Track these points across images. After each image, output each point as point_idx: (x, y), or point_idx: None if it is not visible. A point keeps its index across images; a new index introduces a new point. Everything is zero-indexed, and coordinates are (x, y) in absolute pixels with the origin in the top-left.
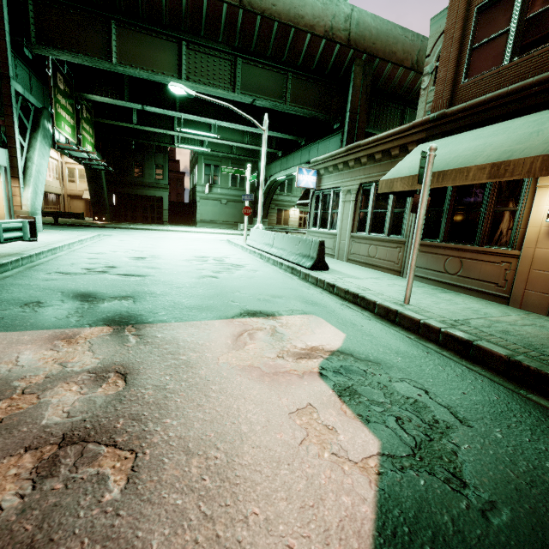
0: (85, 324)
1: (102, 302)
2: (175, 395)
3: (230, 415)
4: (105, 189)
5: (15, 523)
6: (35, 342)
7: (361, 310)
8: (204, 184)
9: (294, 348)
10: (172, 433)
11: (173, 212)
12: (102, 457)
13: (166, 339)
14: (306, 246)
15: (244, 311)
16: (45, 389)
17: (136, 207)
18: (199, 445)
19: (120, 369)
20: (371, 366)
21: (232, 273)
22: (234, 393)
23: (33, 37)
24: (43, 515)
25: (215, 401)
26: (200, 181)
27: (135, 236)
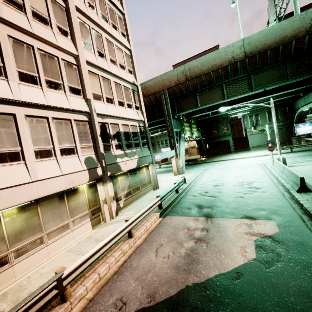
0: (200, 216)
1: (203, 209)
2: (216, 237)
3: (225, 243)
4: (203, 144)
5: (194, 246)
6: (191, 220)
7: (308, 220)
8: (250, 126)
9: (253, 232)
10: (213, 243)
11: (236, 143)
12: (203, 243)
13: (217, 223)
14: (295, 178)
15: (244, 216)
16: (194, 230)
17: (217, 147)
18: (217, 246)
19: (206, 229)
20: (276, 243)
21: (251, 194)
22: (228, 239)
23: (176, 111)
24: (196, 247)
25: (223, 240)
26: (247, 126)
27: (216, 168)
